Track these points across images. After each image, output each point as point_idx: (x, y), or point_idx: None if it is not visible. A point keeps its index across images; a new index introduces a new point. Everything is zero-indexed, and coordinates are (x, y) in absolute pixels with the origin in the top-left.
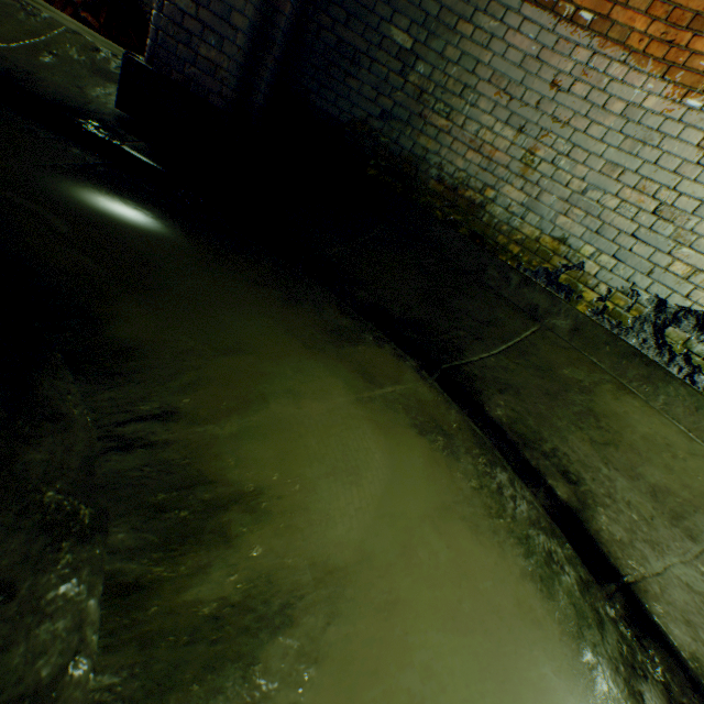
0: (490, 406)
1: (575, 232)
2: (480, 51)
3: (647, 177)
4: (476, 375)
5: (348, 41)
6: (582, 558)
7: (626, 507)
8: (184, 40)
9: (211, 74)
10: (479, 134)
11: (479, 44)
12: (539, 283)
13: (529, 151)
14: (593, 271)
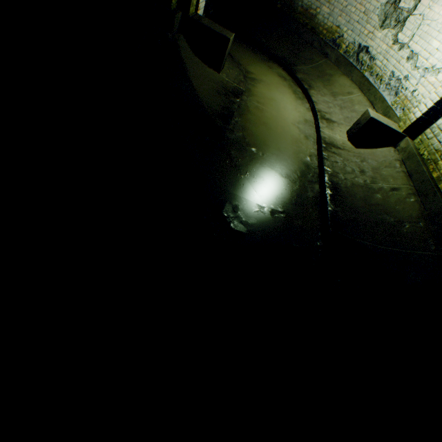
0: (297, 75)
1: (342, 23)
2: None
3: None
4: (297, 71)
5: None
6: (305, 96)
7: (321, 93)
8: None
9: None
10: None
11: None
12: (330, 45)
13: None
14: (345, 37)
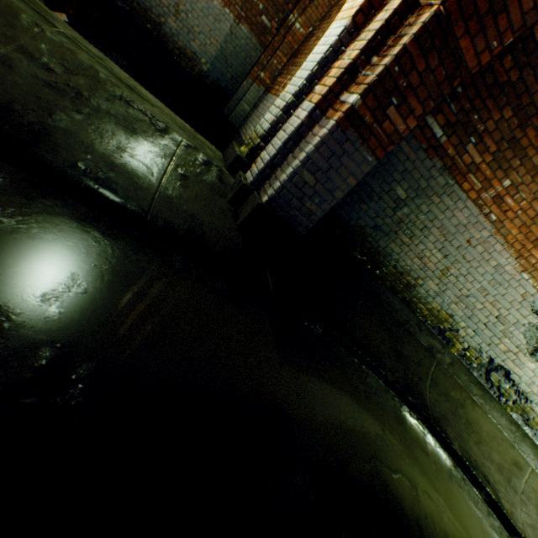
0: (453, 443)
1: (458, 314)
2: (438, 212)
3: (497, 300)
4: (437, 417)
5: (370, 184)
6: (502, 524)
7: (499, 485)
8: (298, 196)
9: (306, 216)
10: (423, 251)
11: (439, 209)
12: (434, 332)
13: (446, 268)
14: (462, 334)
